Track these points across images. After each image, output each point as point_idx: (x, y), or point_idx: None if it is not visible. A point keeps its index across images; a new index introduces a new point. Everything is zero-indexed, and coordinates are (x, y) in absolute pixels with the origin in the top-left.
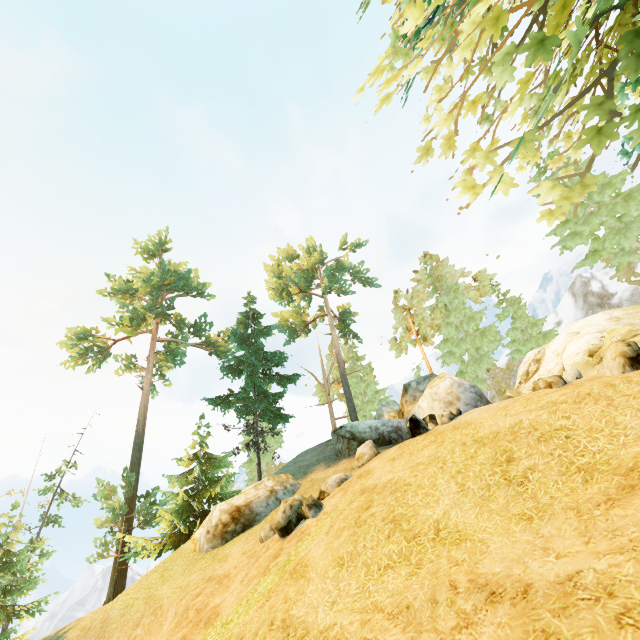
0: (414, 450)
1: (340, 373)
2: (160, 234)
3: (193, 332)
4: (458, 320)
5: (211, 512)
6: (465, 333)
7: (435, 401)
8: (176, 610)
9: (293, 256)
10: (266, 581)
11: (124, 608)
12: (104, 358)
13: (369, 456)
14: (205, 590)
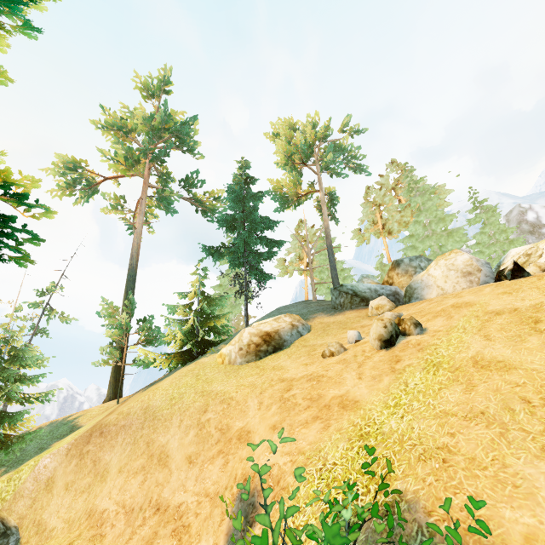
0: (538, 285)
1: (328, 244)
2: (165, 71)
3: (184, 185)
4: (428, 220)
5: (240, 334)
6: (432, 232)
7: (451, 271)
8: (259, 401)
9: (294, 128)
10: (415, 376)
11: (170, 399)
12: (92, 193)
13: (390, 307)
14: (296, 386)
